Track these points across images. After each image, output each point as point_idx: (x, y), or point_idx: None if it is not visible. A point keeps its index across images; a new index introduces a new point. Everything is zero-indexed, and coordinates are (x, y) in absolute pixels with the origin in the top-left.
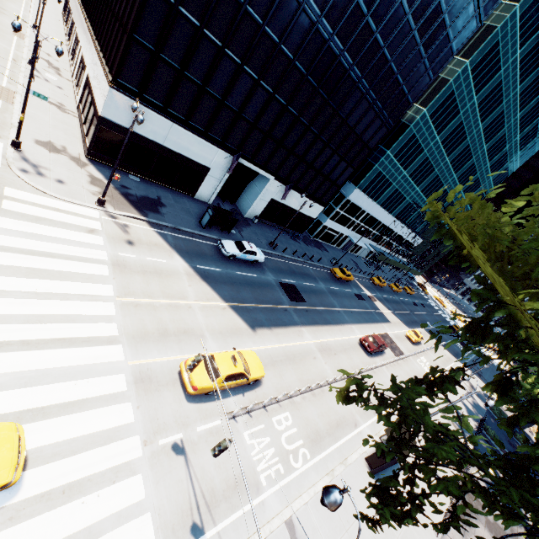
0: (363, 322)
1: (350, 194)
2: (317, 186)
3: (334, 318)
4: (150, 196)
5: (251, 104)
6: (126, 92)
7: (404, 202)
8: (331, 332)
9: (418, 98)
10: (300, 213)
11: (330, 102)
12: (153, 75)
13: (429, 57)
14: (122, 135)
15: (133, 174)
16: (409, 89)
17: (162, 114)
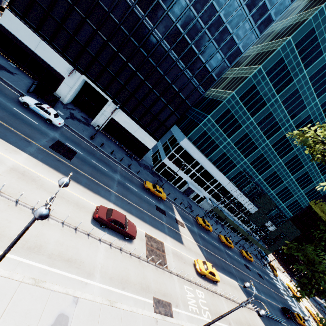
0: (134, 215)
1: (181, 141)
2: (149, 121)
3: (92, 186)
4: (8, 69)
5: (93, 44)
6: (14, 13)
7: (236, 168)
8: None
9: (231, 88)
10: (137, 139)
11: (150, 59)
12: (32, 9)
13: (222, 50)
14: (10, 37)
15: (14, 64)
16: (212, 69)
17: (34, 32)
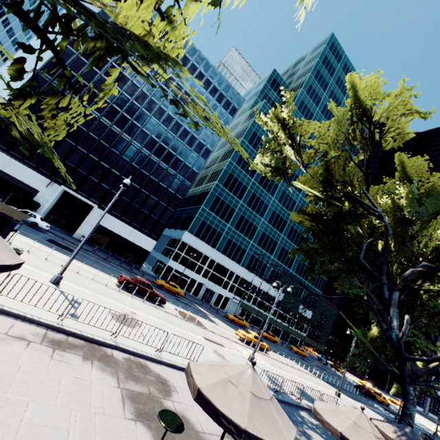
0: None
1: (182, 235)
2: (143, 221)
3: (103, 270)
4: None
5: (72, 157)
6: None
7: (247, 254)
8: (77, 262)
9: (213, 180)
10: (132, 243)
11: (133, 164)
12: (3, 134)
13: (195, 151)
14: None
15: None
16: (192, 165)
17: (4, 152)
